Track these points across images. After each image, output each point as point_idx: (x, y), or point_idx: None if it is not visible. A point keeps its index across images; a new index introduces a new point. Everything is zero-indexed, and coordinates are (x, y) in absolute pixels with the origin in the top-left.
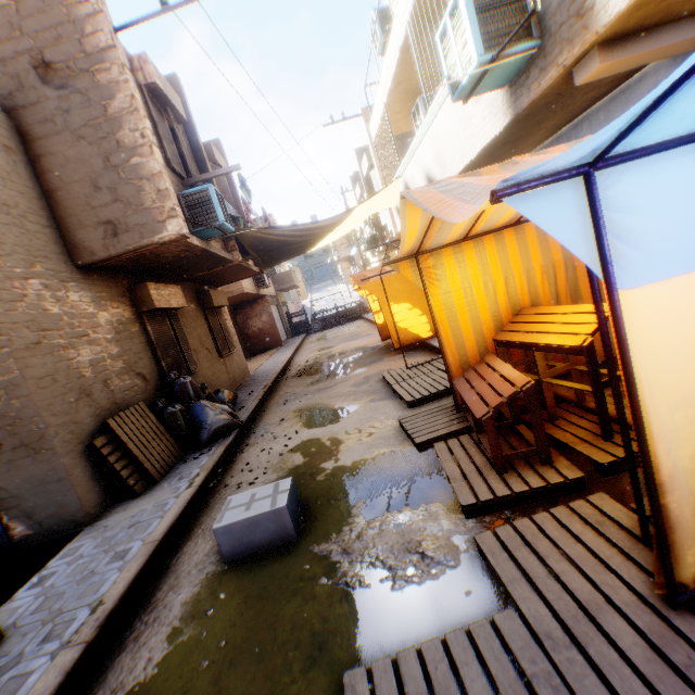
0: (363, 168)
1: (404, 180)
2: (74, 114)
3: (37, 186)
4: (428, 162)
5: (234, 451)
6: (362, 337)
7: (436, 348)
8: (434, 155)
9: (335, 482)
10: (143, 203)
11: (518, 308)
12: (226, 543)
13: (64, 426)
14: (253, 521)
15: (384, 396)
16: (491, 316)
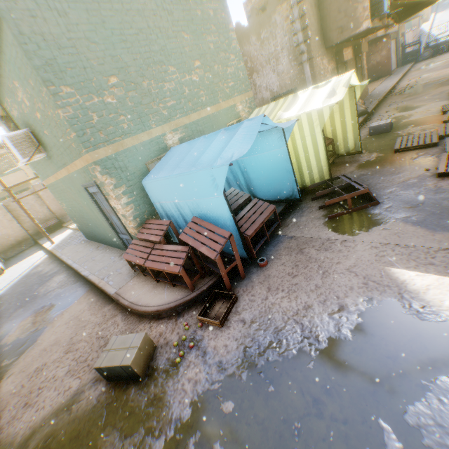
0: None
1: None
2: None
3: (319, 18)
4: None
5: (365, 120)
6: None
7: None
8: None
9: (404, 123)
10: (355, 16)
11: None
12: (370, 131)
13: None
14: (379, 126)
15: (443, 100)
16: None
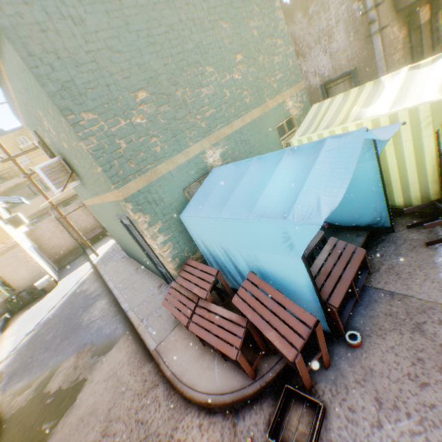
0: None
1: None
2: None
3: None
4: None
5: None
6: None
7: None
8: None
9: None
10: None
11: None
12: None
13: None
14: None
15: None
16: None
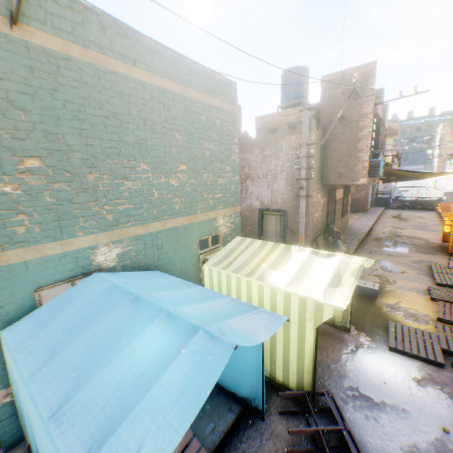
0: None
1: None
2: (344, 135)
3: (322, 157)
4: None
5: None
6: (427, 230)
7: None
8: None
9: (391, 292)
10: (355, 170)
11: None
12: (355, 289)
13: (309, 236)
14: (365, 288)
15: (425, 275)
16: None
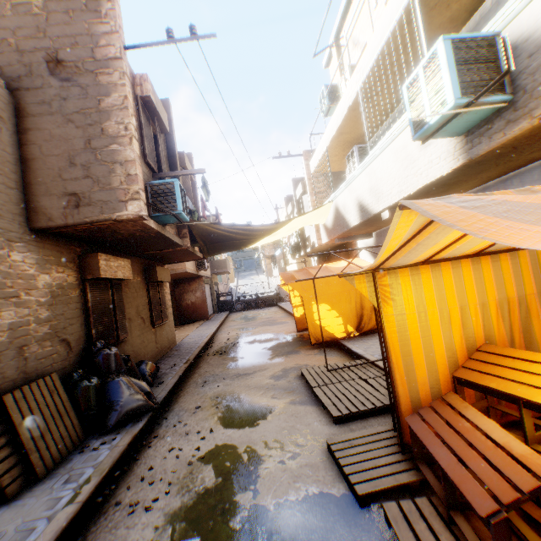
0: (297, 192)
1: (335, 204)
2: (70, 101)
3: (16, 152)
4: (362, 192)
5: (140, 442)
6: (278, 323)
7: (351, 350)
8: (370, 187)
9: (252, 538)
10: (111, 183)
11: (471, 341)
12: None
13: None
14: None
15: (305, 400)
16: (444, 345)
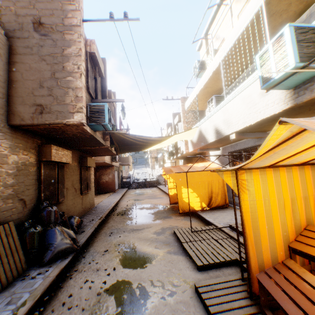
0: (175, 121)
1: (199, 128)
2: (45, 48)
3: (5, 75)
4: (218, 122)
5: (65, 274)
6: (157, 198)
7: (205, 219)
8: (223, 119)
9: None
10: (65, 100)
11: (297, 222)
12: None
13: None
14: None
15: (177, 251)
16: (280, 223)
